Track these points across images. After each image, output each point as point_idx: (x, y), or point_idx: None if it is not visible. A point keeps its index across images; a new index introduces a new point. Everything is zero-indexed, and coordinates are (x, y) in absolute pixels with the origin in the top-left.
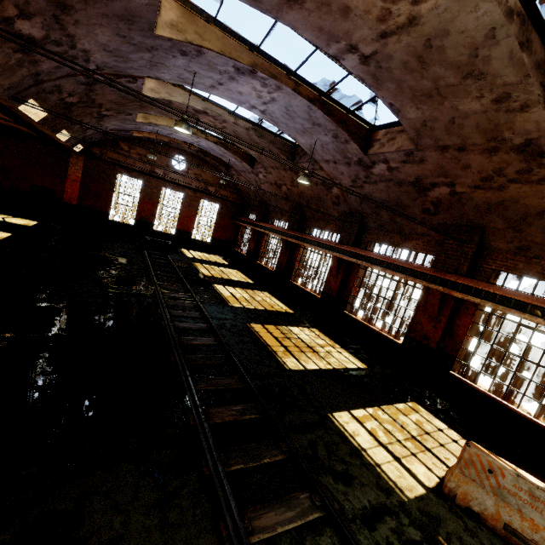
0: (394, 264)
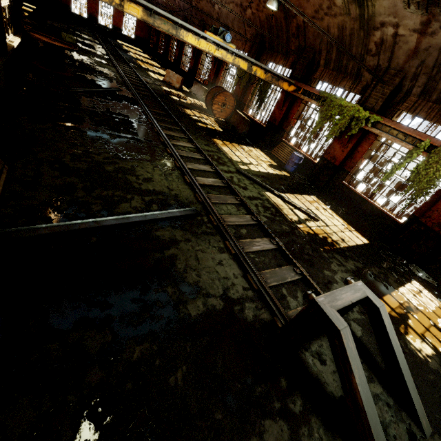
0: None
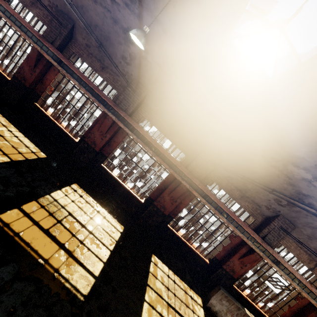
0: (163, 154)
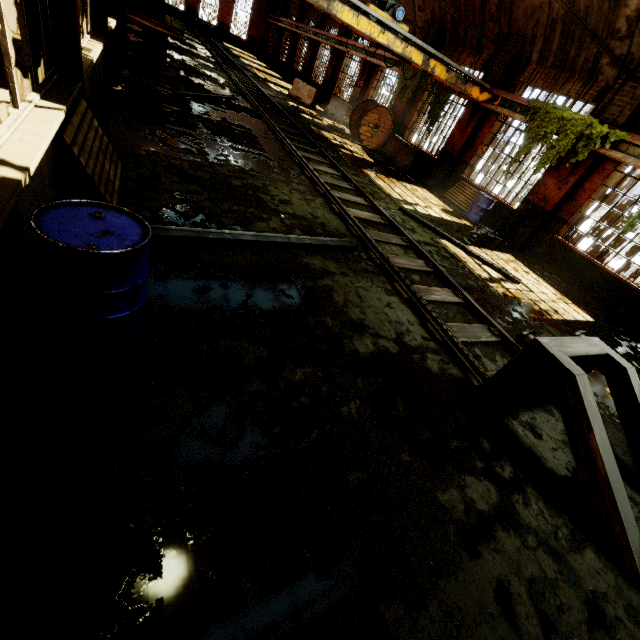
0: (325, 36)
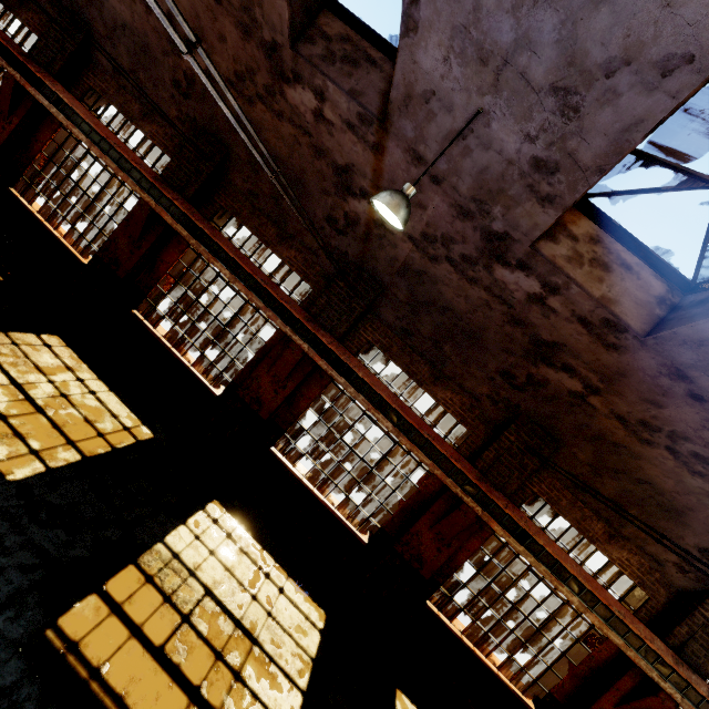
0: (419, 432)
